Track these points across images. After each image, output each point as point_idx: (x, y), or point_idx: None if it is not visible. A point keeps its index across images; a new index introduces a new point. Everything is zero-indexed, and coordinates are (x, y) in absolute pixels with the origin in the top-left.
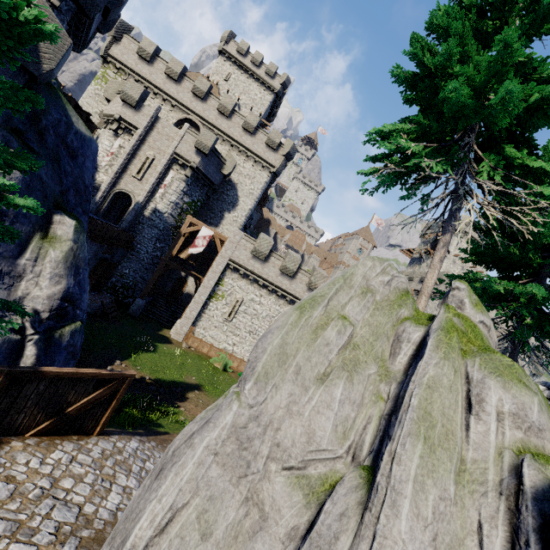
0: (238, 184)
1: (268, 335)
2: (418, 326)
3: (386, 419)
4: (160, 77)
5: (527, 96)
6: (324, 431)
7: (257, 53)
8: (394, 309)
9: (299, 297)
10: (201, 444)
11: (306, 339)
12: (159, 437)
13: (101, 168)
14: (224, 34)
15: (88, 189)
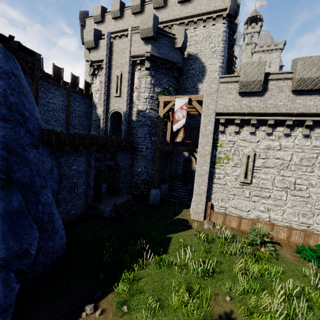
0: (198, 53)
1: None
2: None
3: None
4: (111, 25)
5: None
6: None
7: None
8: None
9: None
10: None
11: None
12: None
13: (97, 104)
14: None
15: None
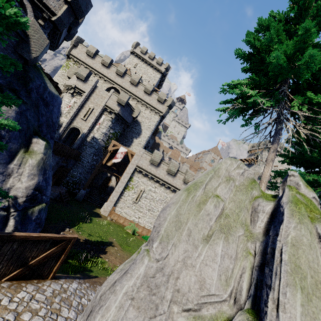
0: (141, 122)
1: (167, 208)
2: (268, 201)
3: (257, 270)
4: (98, 65)
5: (318, 61)
6: (212, 280)
7: (151, 53)
8: (248, 191)
9: (178, 188)
10: (121, 291)
11: (193, 210)
12: (91, 280)
13: (63, 114)
14: (134, 43)
15: (54, 124)
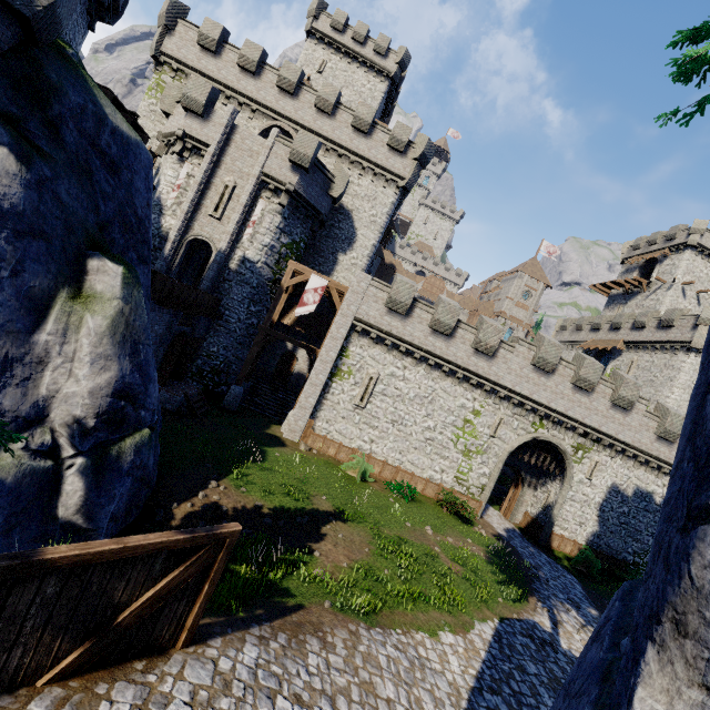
0: (353, 211)
1: None
2: None
3: None
4: (232, 73)
5: None
6: None
7: (359, 25)
8: None
9: (462, 365)
10: None
11: None
12: (289, 620)
13: (167, 209)
14: (312, 6)
15: (142, 224)
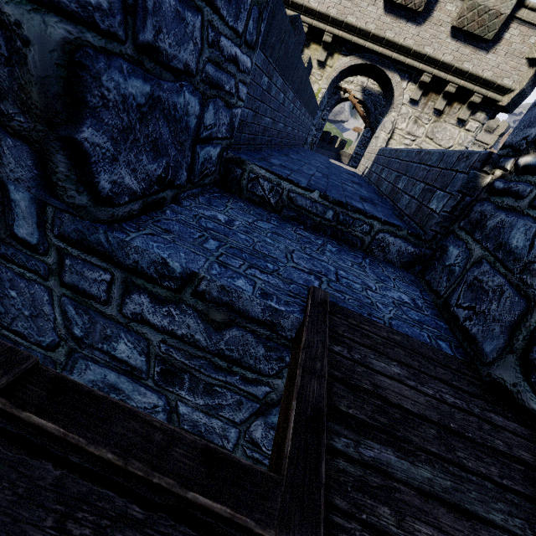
0: None
1: None
2: None
3: None
4: None
5: None
6: None
7: None
8: None
9: None
10: None
11: None
12: None
13: None
14: None
15: None
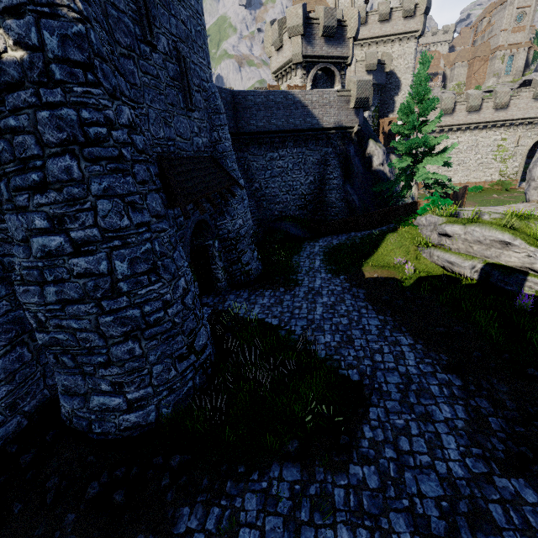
0: (394, 69)
1: None
2: None
3: None
4: None
5: None
6: None
7: None
8: None
9: (490, 121)
10: None
11: None
12: None
13: None
14: None
15: None
